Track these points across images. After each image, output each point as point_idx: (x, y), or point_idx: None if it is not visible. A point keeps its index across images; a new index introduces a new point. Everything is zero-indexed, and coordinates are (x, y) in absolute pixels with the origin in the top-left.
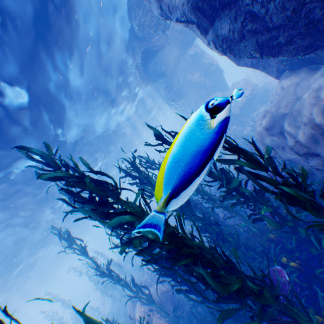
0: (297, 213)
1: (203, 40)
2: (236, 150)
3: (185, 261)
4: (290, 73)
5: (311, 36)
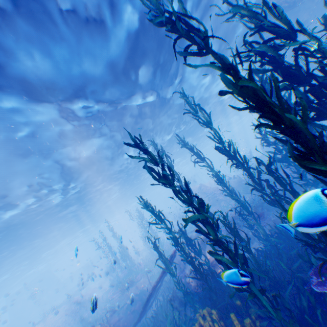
0: None
1: None
2: None
3: None
4: None
5: None
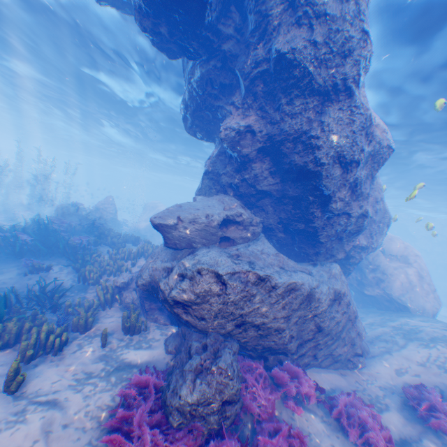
0: None
1: None
2: None
3: None
4: None
5: None
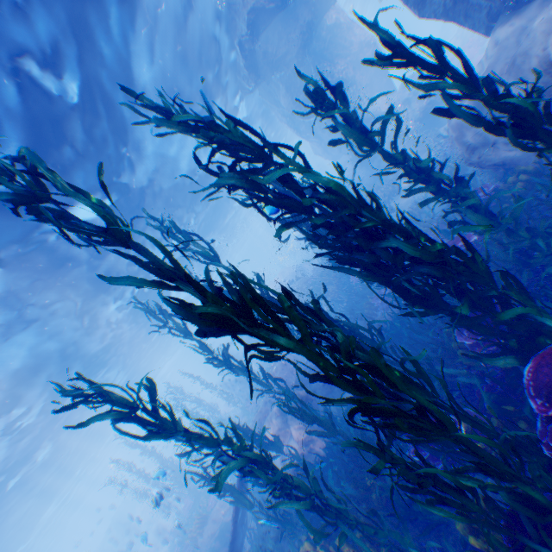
0: (518, 203)
1: None
2: (440, 65)
3: (371, 222)
4: (511, 15)
5: None
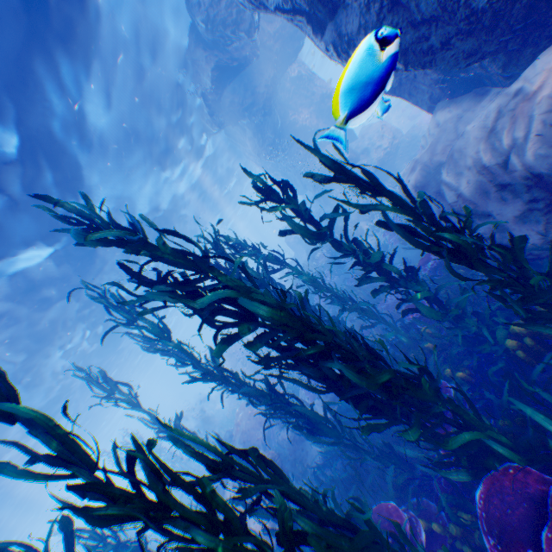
0: (463, 295)
1: (319, 44)
2: (378, 189)
3: (315, 350)
4: (448, 101)
5: (473, 35)
